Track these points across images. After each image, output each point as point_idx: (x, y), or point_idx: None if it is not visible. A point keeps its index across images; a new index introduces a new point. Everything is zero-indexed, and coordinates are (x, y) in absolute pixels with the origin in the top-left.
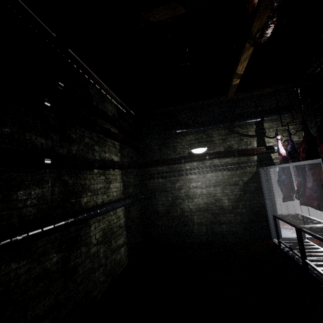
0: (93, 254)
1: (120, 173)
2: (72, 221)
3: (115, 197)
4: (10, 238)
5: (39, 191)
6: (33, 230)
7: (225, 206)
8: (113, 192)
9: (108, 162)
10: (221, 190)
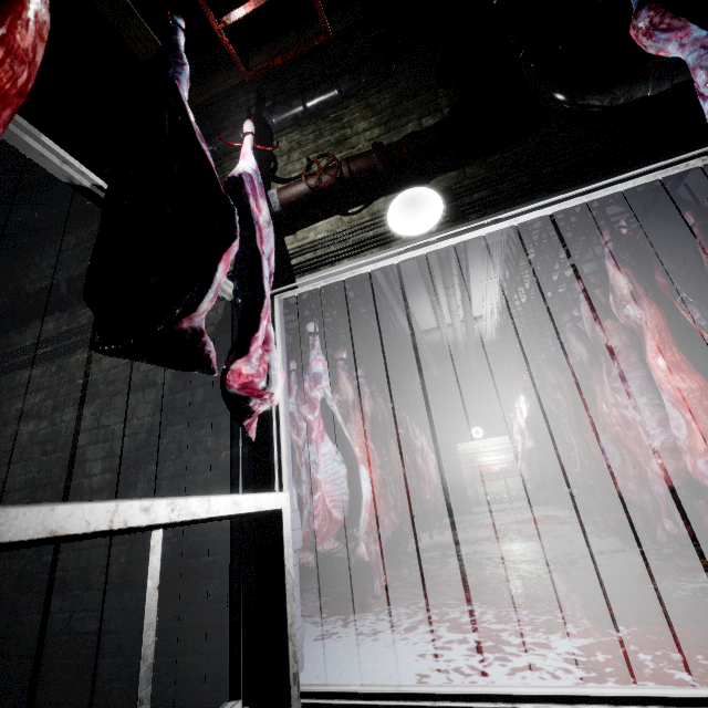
0: None
1: None
2: None
3: None
4: None
5: None
6: None
7: (89, 490)
8: None
9: None
10: (93, 417)
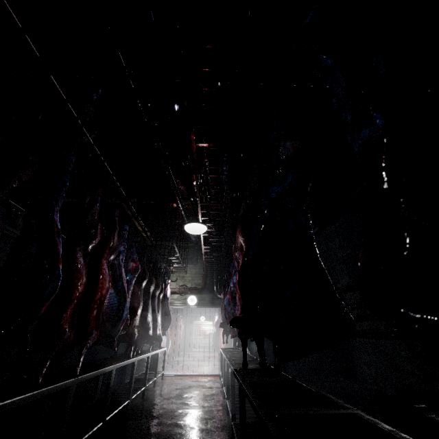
0: None
1: None
2: None
3: None
4: None
5: None
6: None
7: None
8: None
9: None
10: None
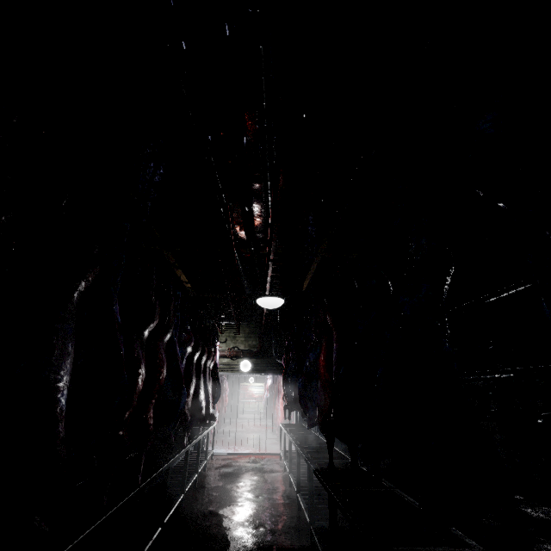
0: None
1: None
2: None
3: None
4: None
5: None
6: None
7: None
8: None
9: None
10: None
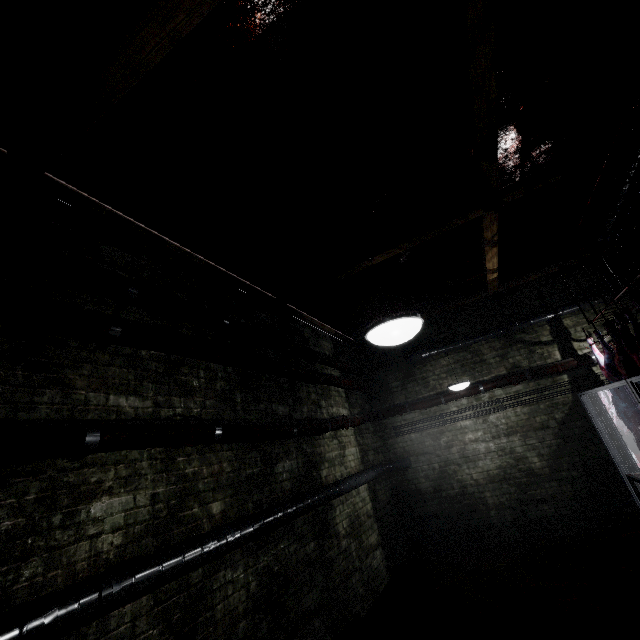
0: (345, 550)
1: (353, 433)
2: (322, 498)
3: (354, 468)
4: (287, 509)
5: (289, 463)
6: (298, 504)
7: (537, 468)
8: (350, 461)
9: (339, 420)
10: (521, 441)
